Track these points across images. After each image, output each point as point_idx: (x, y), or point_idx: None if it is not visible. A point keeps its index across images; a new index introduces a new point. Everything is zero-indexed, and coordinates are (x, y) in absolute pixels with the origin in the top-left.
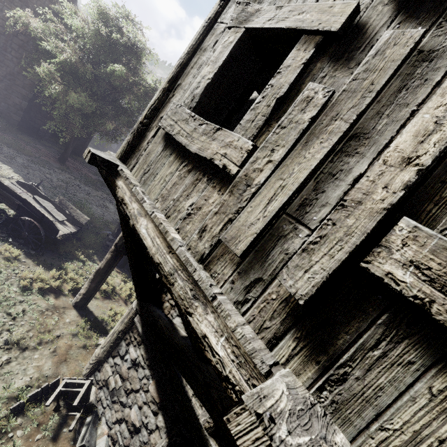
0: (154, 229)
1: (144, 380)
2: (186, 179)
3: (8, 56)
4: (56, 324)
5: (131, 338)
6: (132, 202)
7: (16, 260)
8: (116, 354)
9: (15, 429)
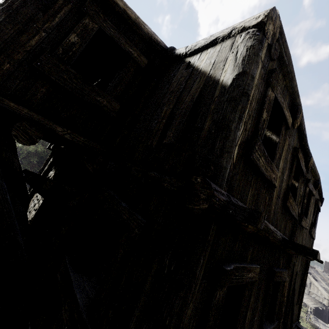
0: None
1: None
2: None
3: None
4: None
5: None
6: None
7: None
8: None
9: None
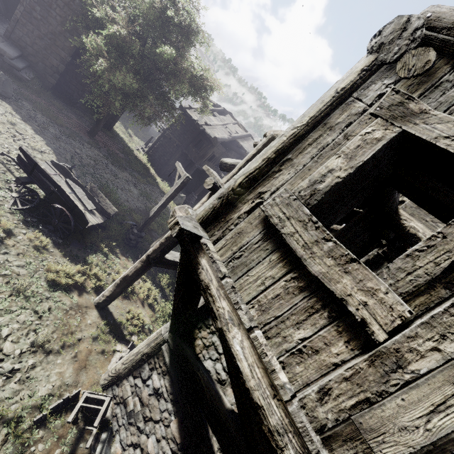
0: (252, 352)
1: (166, 414)
2: (295, 298)
3: (52, 13)
4: (79, 326)
5: (156, 364)
6: (221, 297)
7: (44, 249)
8: (137, 375)
9: (36, 442)
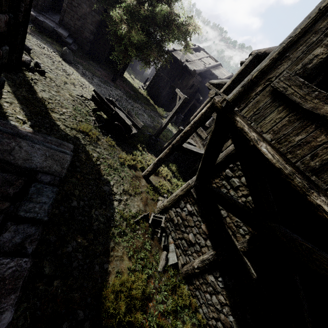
0: (272, 149)
1: (197, 222)
2: (295, 123)
3: None
4: (139, 185)
5: (188, 200)
6: (251, 132)
7: (113, 147)
8: (177, 206)
9: (137, 230)
